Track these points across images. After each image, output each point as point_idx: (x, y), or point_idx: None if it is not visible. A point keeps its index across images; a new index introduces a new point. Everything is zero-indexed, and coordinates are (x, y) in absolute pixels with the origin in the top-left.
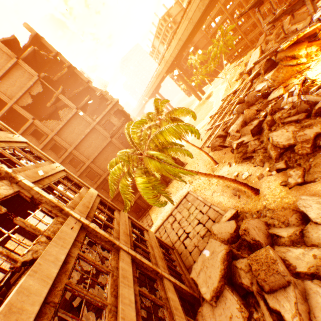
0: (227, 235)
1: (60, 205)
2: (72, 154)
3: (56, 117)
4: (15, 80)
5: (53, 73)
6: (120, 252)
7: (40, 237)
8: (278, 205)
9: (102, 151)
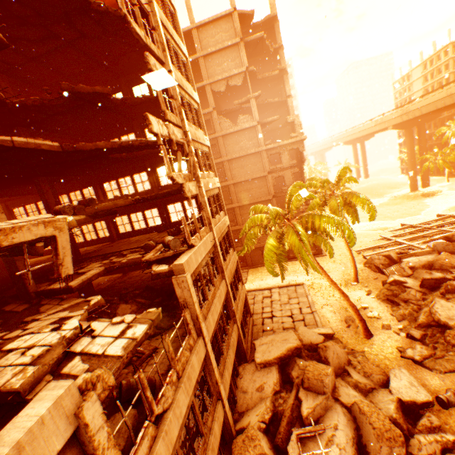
0: (307, 341)
1: (211, 220)
2: (222, 164)
3: (231, 115)
4: (224, 61)
5: (260, 65)
6: (223, 280)
7: (198, 234)
8: (376, 359)
9: (250, 180)
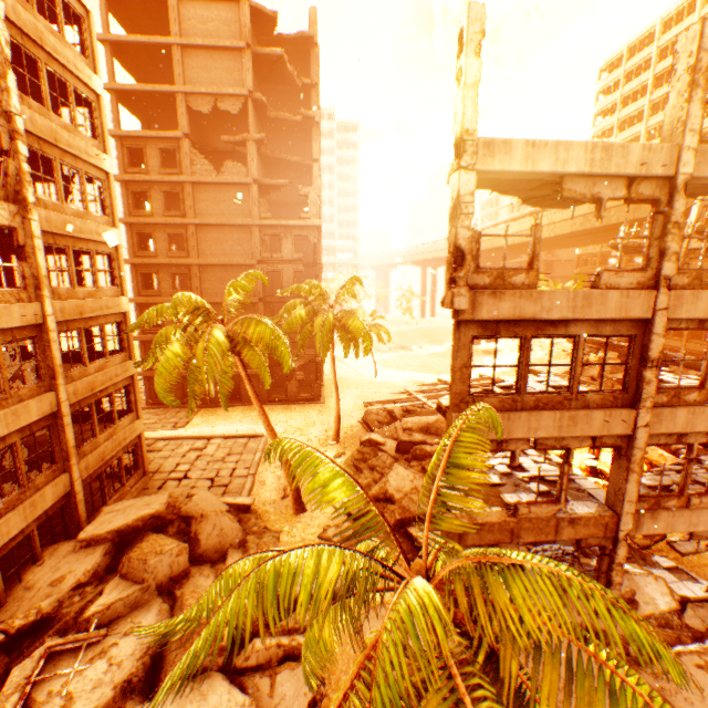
0: (197, 512)
1: (44, 283)
2: (185, 229)
3: (225, 160)
4: (216, 67)
5: (286, 101)
6: (51, 392)
7: None
8: (289, 542)
9: (228, 265)
